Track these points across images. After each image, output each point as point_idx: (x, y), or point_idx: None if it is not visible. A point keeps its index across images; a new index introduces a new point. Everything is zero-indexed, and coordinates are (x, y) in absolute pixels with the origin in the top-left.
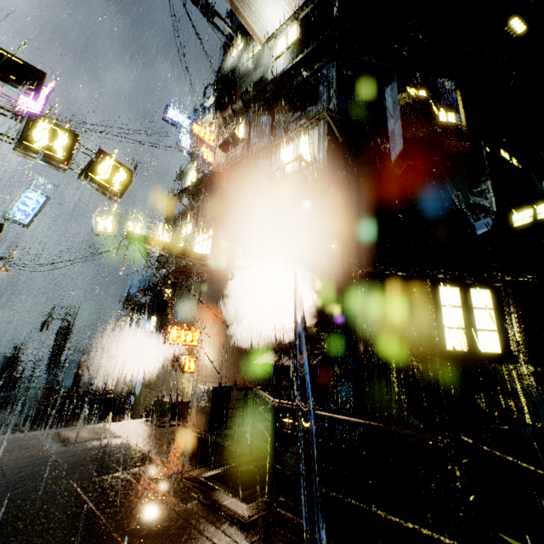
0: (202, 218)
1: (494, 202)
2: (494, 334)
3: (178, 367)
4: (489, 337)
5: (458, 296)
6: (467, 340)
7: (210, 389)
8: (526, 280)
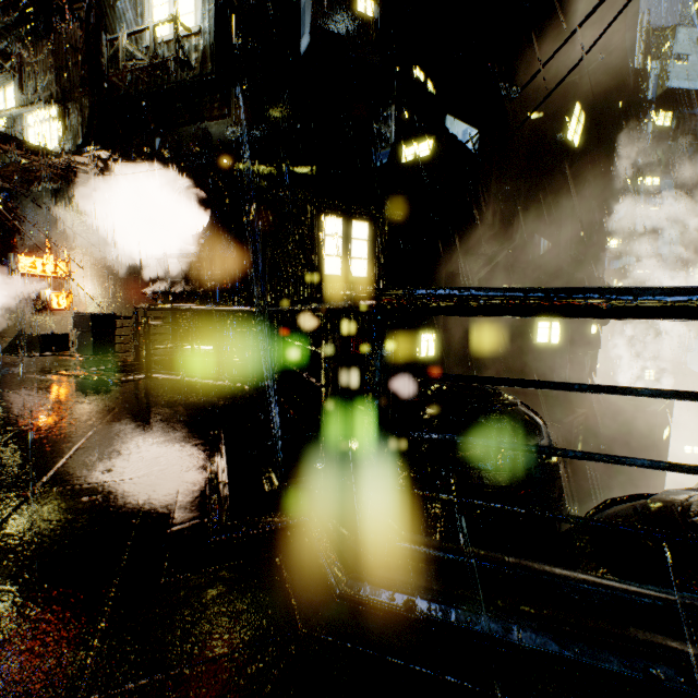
0: (32, 81)
1: (393, 133)
2: (365, 262)
3: (42, 307)
4: (360, 265)
5: (341, 227)
6: (343, 267)
7: (88, 316)
8: (394, 216)
